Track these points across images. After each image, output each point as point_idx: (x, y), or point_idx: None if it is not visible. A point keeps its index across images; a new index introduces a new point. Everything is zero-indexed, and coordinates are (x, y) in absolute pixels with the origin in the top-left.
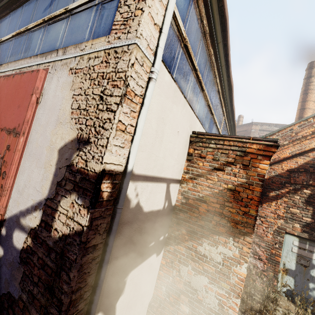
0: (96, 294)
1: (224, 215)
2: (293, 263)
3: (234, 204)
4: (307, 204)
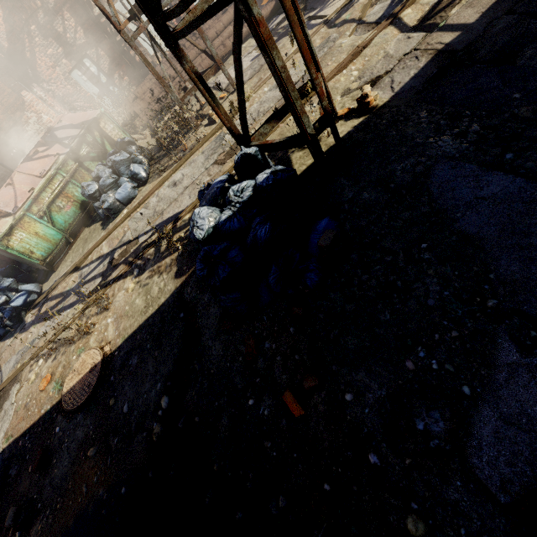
0: (10, 169)
1: (9, 107)
2: (94, 88)
3: (1, 96)
4: (46, 38)
